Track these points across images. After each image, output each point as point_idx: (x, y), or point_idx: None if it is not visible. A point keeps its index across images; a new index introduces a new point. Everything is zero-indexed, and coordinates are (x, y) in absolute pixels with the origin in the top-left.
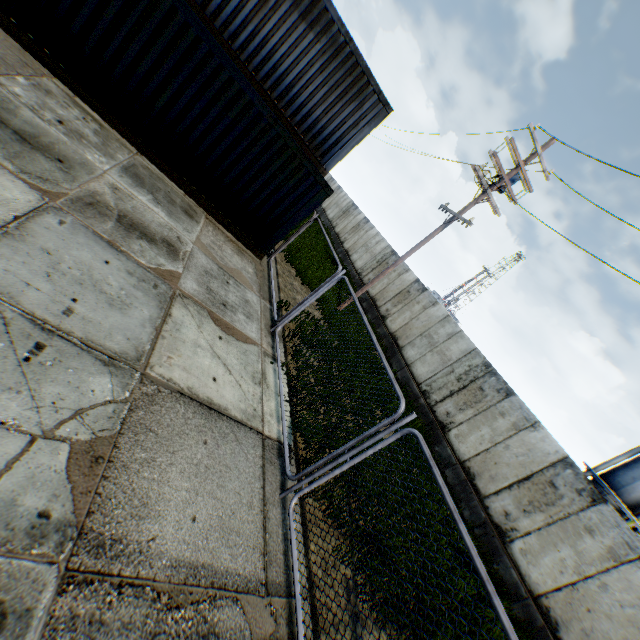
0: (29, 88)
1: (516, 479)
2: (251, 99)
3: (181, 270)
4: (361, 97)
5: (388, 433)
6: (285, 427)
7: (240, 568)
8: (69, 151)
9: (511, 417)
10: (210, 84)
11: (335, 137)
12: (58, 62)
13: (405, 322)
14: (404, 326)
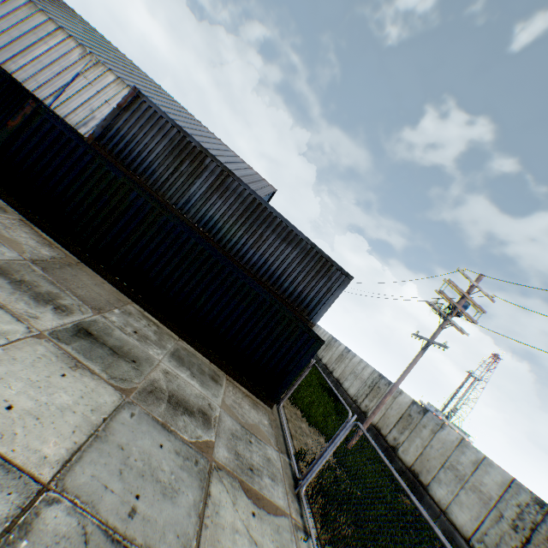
0: (120, 314)
1: None
2: (257, 292)
3: (214, 438)
4: (329, 273)
5: None
6: None
7: None
8: (139, 352)
9: None
10: (230, 288)
11: (315, 300)
12: (137, 294)
13: (419, 451)
14: (419, 456)
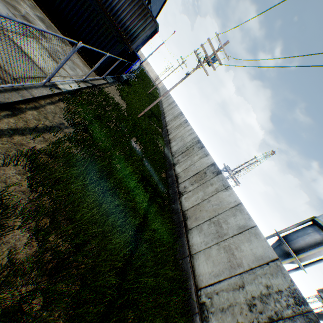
0: None
1: (193, 175)
2: (91, 3)
3: (44, 41)
4: (145, 18)
5: (73, 51)
6: (60, 80)
7: (7, 68)
8: None
9: (200, 155)
10: None
11: (136, 35)
12: None
13: (175, 134)
14: (175, 135)
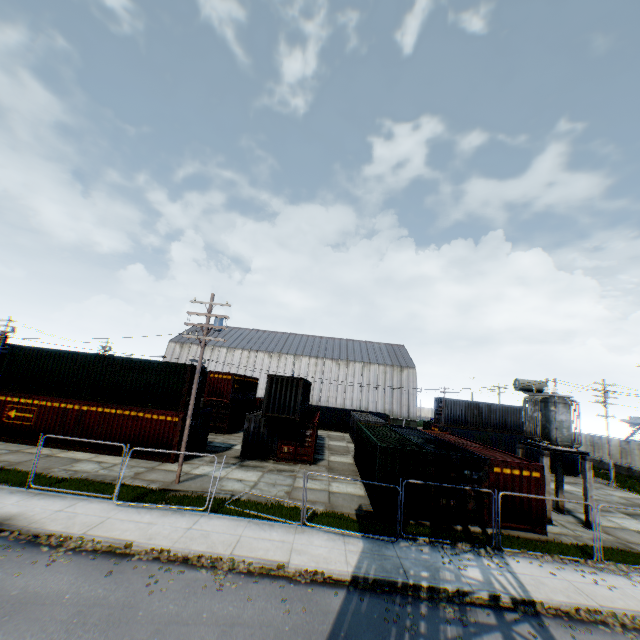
0: None
1: None
2: None
3: None
4: None
5: None
6: None
7: None
8: None
9: None
10: None
11: None
12: None
13: (639, 462)
14: None
